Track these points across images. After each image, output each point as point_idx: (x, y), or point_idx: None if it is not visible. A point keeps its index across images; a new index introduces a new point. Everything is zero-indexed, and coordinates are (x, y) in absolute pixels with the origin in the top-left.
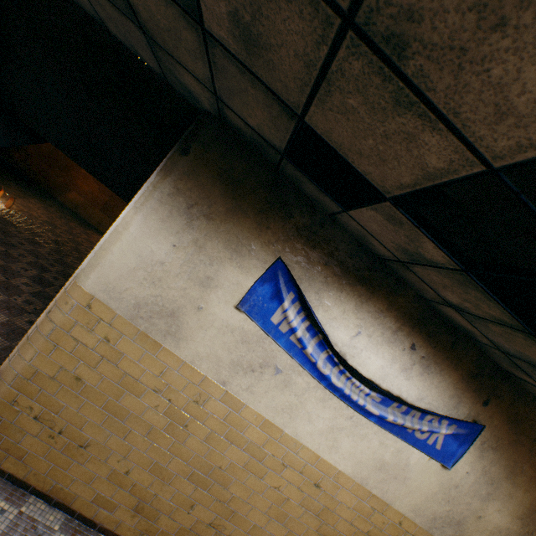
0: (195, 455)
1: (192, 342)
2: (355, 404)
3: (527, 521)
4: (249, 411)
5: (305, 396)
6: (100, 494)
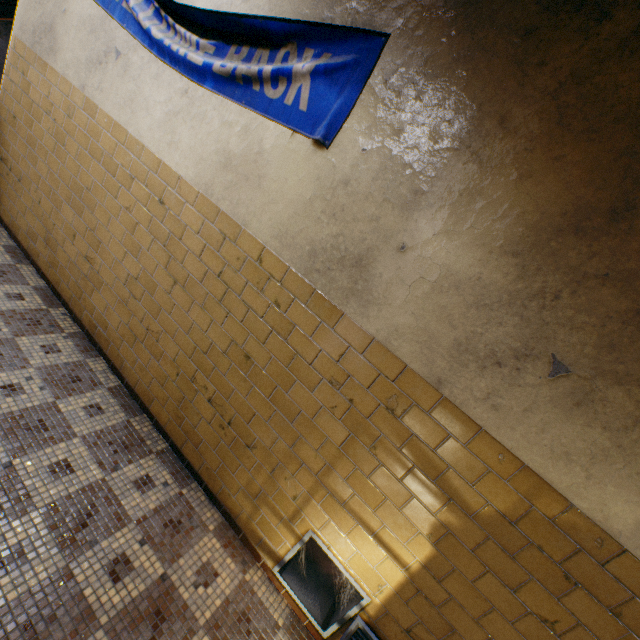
0: (73, 177)
1: (63, 53)
2: (182, 63)
3: (535, 262)
4: (102, 115)
5: (142, 79)
6: (30, 227)
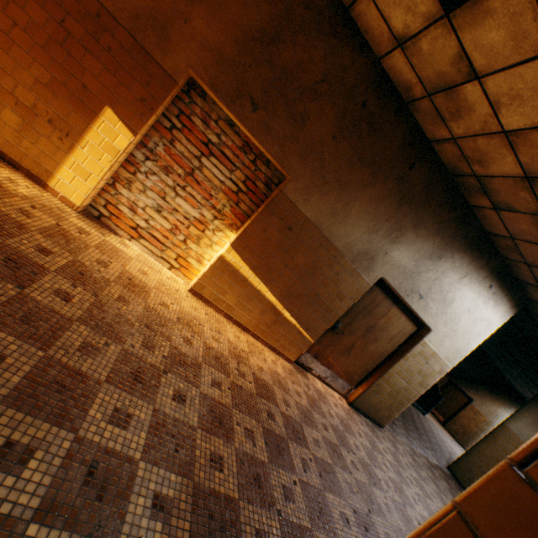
0: None
1: None
2: None
3: None
4: None
5: None
6: None
